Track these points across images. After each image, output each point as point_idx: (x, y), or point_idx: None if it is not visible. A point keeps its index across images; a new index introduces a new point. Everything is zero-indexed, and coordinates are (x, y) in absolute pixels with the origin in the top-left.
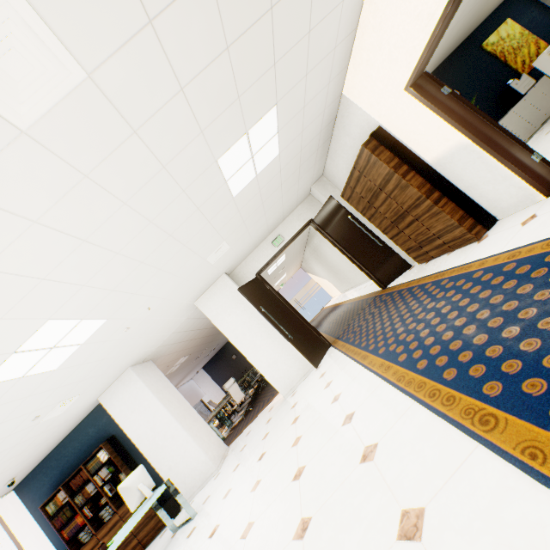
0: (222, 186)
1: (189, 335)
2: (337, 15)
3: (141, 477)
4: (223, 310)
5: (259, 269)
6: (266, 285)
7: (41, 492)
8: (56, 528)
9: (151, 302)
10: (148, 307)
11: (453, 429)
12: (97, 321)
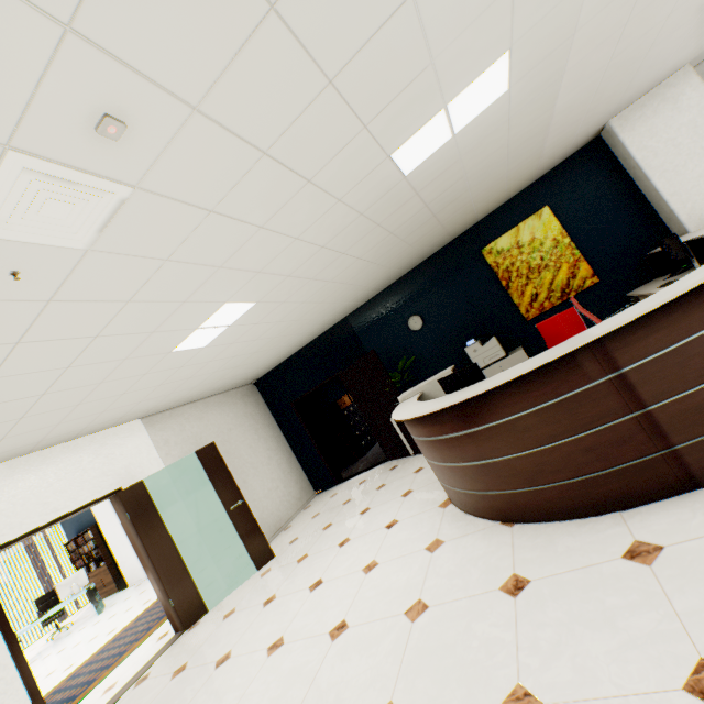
0: None
1: None
2: None
3: (77, 578)
4: None
5: None
6: None
7: (72, 531)
8: (73, 558)
9: None
10: None
11: None
12: None
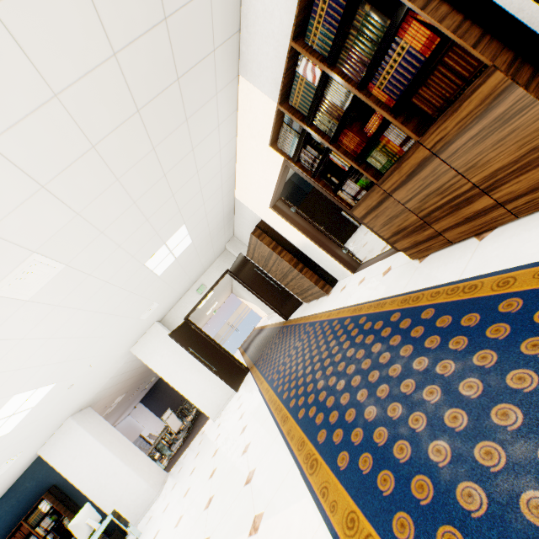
0: (149, 274)
1: (126, 376)
2: (219, 176)
3: (88, 513)
4: (156, 353)
5: (187, 314)
6: (194, 327)
7: None
8: None
9: (93, 360)
10: (90, 364)
11: (276, 426)
12: (49, 386)
